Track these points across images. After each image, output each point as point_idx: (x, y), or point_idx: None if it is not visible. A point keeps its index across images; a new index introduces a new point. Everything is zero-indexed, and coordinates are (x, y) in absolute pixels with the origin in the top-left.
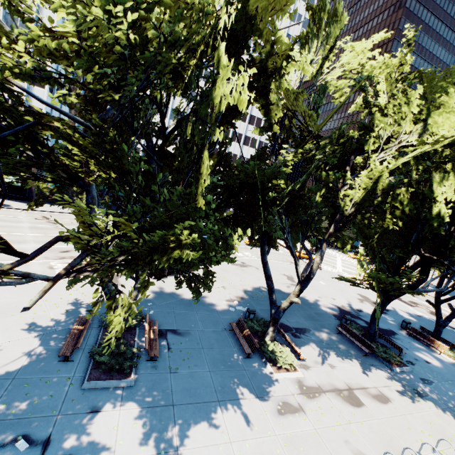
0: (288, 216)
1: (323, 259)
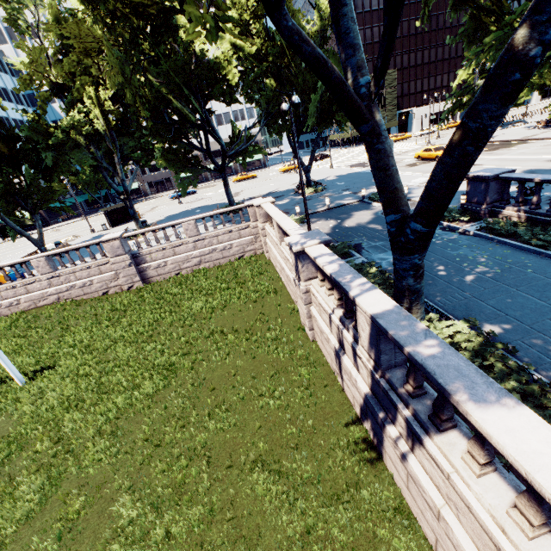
0: (99, 146)
1: (328, 160)
